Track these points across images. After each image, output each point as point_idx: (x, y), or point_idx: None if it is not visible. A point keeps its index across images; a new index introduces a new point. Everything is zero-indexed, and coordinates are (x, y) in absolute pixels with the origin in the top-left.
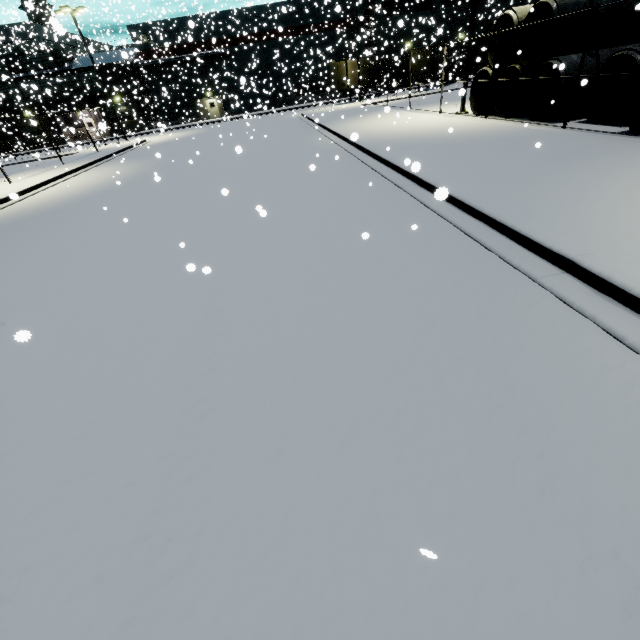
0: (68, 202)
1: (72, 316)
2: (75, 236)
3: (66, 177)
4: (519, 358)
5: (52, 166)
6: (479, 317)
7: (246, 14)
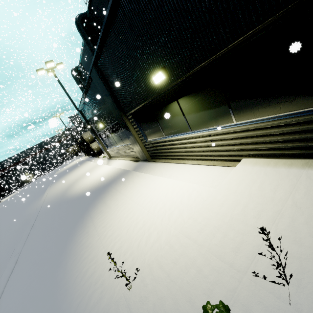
0: None
1: None
2: None
3: None
4: (36, 198)
5: None
6: (37, 197)
7: (34, 147)
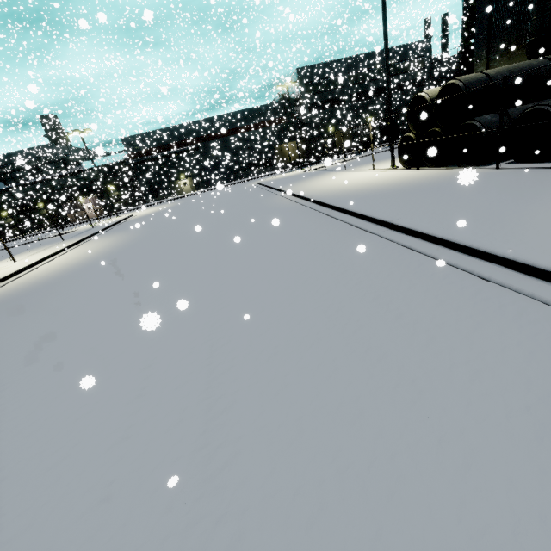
0: (61, 275)
1: (36, 431)
2: (61, 311)
3: (64, 251)
4: None
5: (54, 243)
6: None
7: (209, 122)
